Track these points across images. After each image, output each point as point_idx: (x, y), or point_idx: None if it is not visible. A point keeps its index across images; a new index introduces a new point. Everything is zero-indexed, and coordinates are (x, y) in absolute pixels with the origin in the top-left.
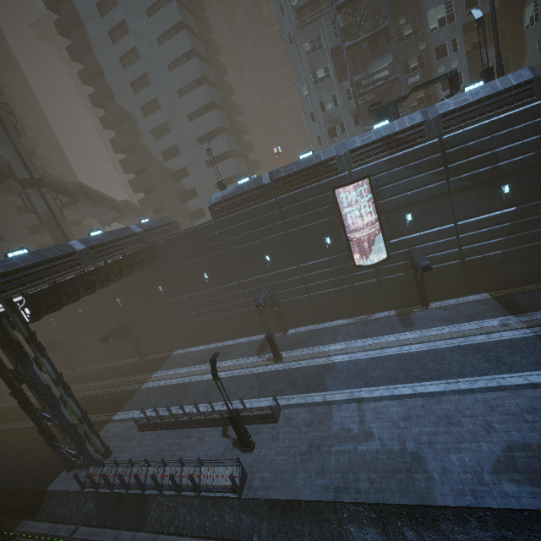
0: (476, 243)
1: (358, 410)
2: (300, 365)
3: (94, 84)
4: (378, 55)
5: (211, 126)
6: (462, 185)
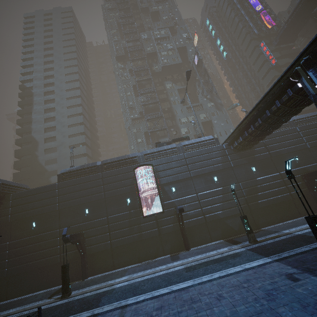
0: (209, 206)
1: (120, 313)
2: (84, 295)
3: (23, 125)
4: (163, 137)
5: (81, 152)
6: (196, 174)
